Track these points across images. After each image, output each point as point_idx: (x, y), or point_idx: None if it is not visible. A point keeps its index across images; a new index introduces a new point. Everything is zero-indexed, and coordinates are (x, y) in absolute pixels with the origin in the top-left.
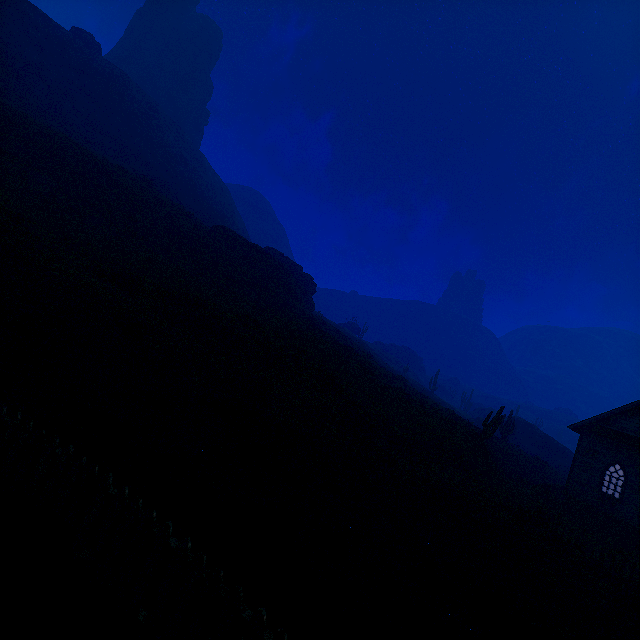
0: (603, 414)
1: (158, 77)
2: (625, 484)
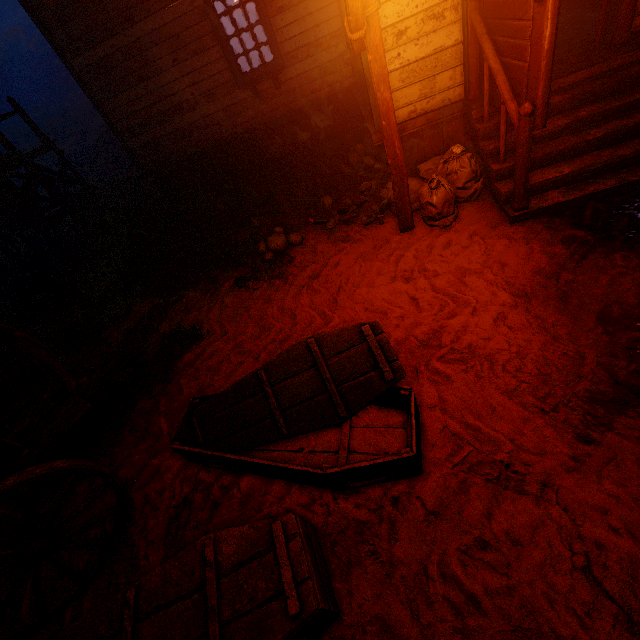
0: None
1: None
2: None
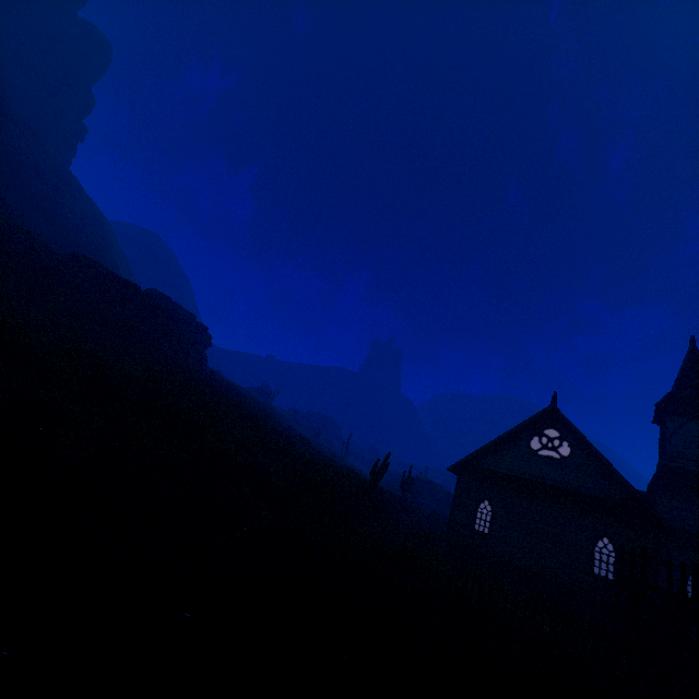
0: (474, 453)
1: (12, 71)
2: (492, 518)
